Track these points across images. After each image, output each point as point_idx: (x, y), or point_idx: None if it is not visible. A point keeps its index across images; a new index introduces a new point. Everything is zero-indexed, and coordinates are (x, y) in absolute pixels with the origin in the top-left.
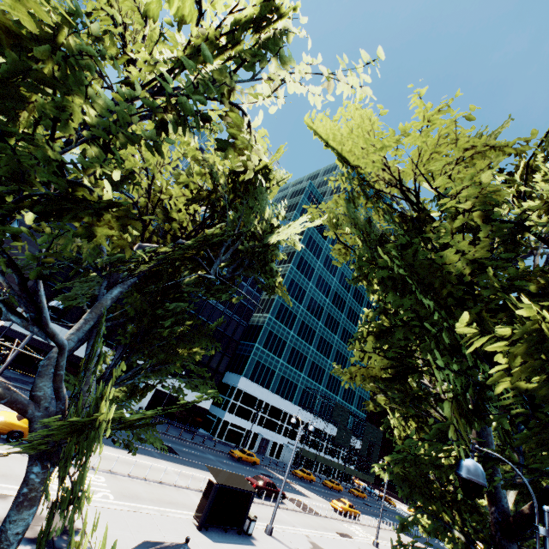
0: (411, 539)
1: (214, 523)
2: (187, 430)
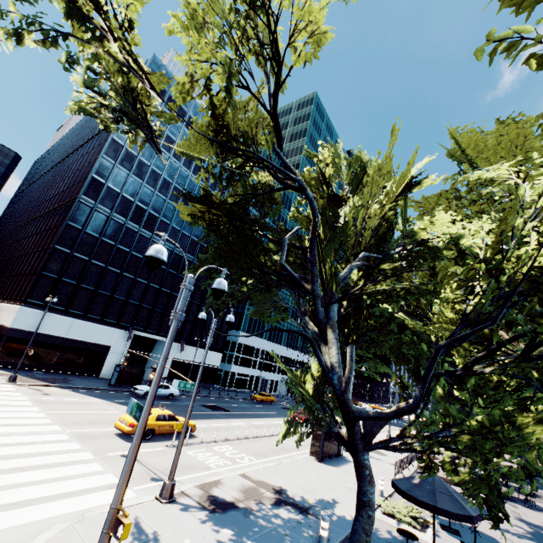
0: (393, 427)
1: (326, 455)
2: (205, 387)
